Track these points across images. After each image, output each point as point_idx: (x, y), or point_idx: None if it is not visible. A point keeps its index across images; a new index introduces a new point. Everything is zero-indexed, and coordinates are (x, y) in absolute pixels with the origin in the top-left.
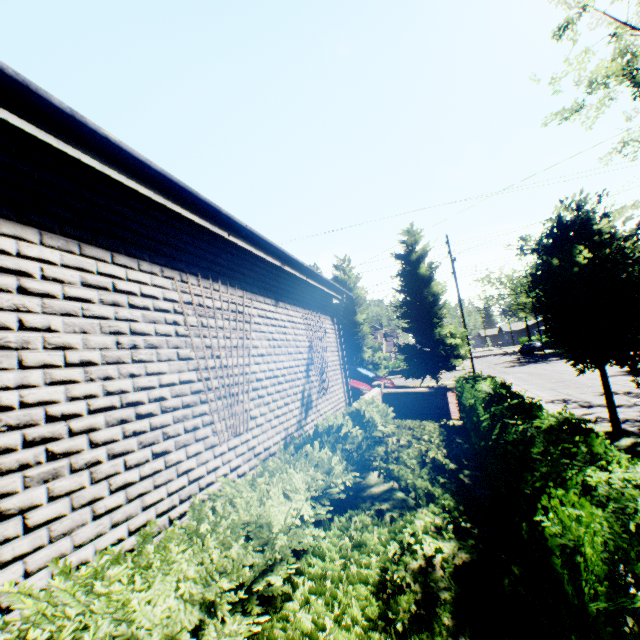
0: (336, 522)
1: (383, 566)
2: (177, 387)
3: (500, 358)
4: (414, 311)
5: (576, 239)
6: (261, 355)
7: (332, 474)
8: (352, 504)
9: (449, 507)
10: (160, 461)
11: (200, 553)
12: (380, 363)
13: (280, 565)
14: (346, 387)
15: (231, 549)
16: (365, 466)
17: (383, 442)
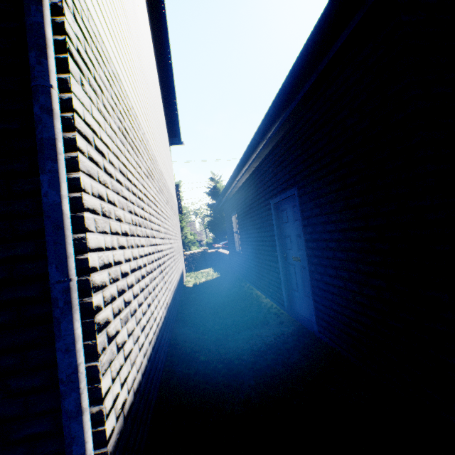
0: None
1: None
2: None
3: None
4: None
5: None
6: None
7: None
8: None
9: None
10: None
11: None
12: None
13: None
14: None
15: None
16: None
17: None
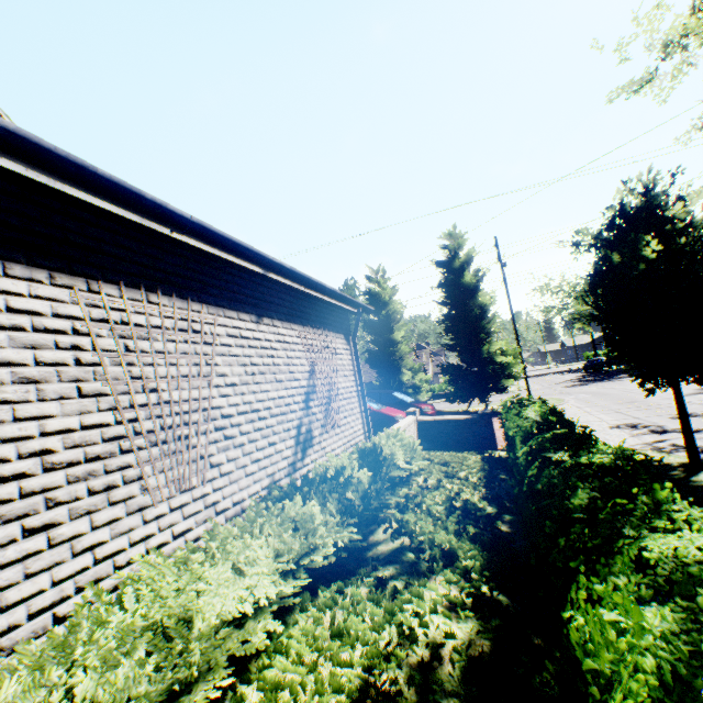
0: (321, 597)
1: (368, 665)
2: (76, 434)
3: (561, 376)
4: (458, 326)
5: (644, 230)
6: (231, 385)
7: (314, 536)
8: (348, 569)
9: (474, 570)
10: (39, 539)
11: (30, 697)
12: (421, 386)
13: (202, 682)
14: (365, 417)
15: (117, 669)
16: (370, 519)
17: (405, 483)
